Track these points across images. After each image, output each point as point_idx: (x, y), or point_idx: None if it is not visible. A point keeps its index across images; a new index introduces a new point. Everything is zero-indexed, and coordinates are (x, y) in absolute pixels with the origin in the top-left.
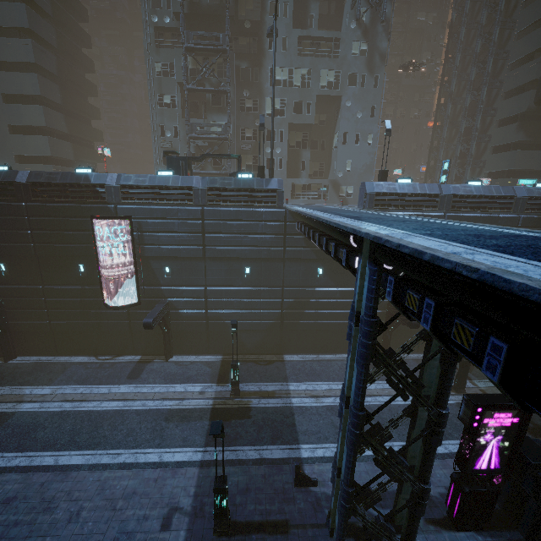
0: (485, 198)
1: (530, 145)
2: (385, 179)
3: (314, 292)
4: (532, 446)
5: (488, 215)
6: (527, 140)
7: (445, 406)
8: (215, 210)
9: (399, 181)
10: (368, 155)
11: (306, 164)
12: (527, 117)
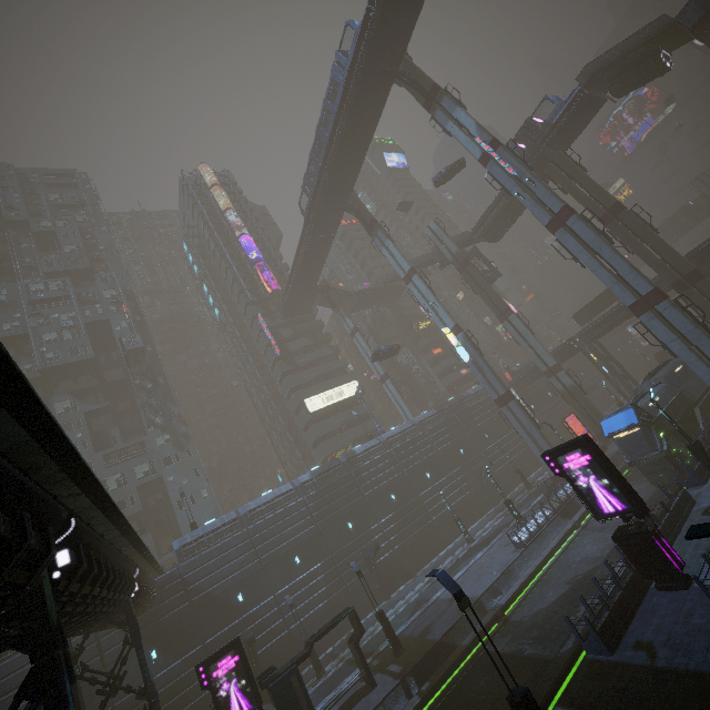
0: (274, 500)
1: (330, 435)
2: (197, 528)
3: (155, 682)
4: (269, 669)
5: (280, 510)
6: (321, 435)
7: (147, 681)
8: (0, 666)
9: (206, 524)
10: (209, 506)
11: (151, 547)
12: (314, 422)
